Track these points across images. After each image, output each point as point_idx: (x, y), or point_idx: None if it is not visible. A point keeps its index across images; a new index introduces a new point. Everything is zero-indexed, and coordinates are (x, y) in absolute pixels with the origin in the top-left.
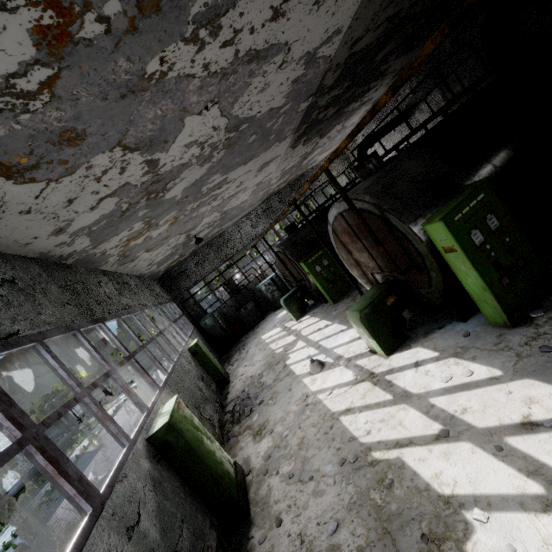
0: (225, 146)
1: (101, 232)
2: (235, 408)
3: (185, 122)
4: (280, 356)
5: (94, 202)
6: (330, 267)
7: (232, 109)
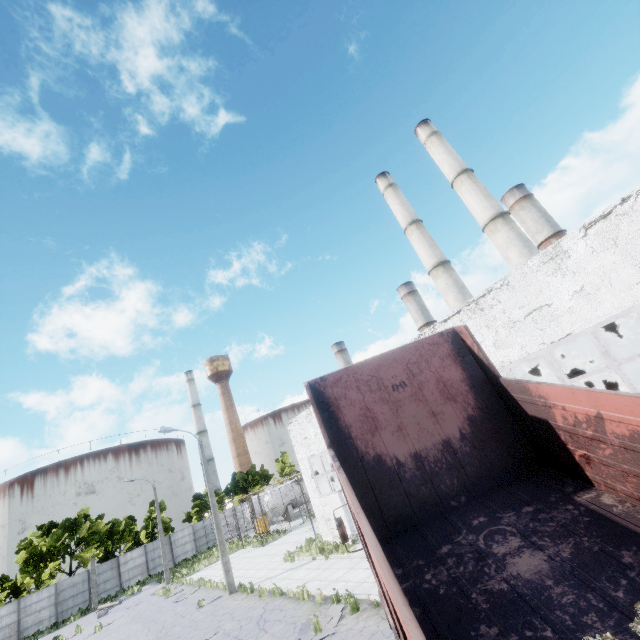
0: None
1: None
2: None
3: None
4: None
5: None
6: None
7: None
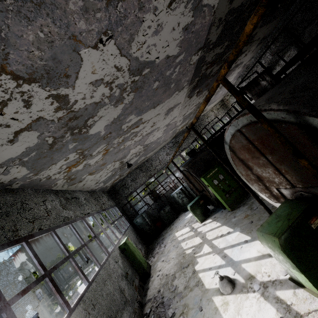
0: (133, 89)
1: (36, 162)
2: (150, 316)
3: (82, 56)
4: (189, 258)
5: (9, 135)
6: (225, 180)
7: (130, 48)
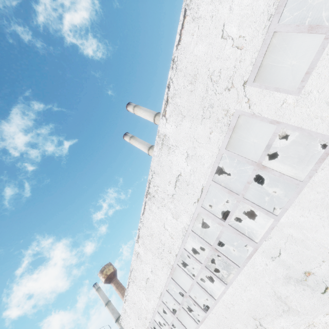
0: None
1: None
2: None
3: None
4: None
5: None
6: None
7: None
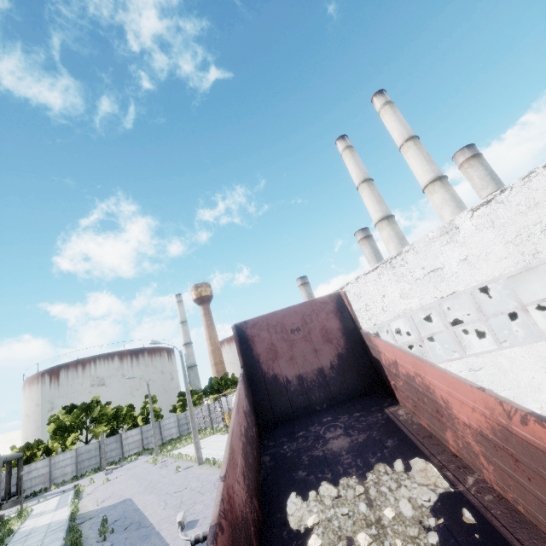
0: None
1: None
2: None
3: None
4: None
5: None
6: None
7: None
